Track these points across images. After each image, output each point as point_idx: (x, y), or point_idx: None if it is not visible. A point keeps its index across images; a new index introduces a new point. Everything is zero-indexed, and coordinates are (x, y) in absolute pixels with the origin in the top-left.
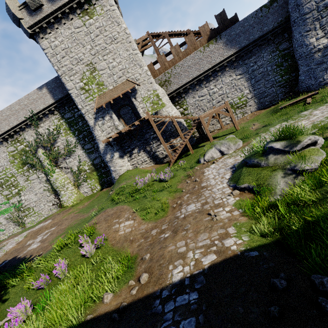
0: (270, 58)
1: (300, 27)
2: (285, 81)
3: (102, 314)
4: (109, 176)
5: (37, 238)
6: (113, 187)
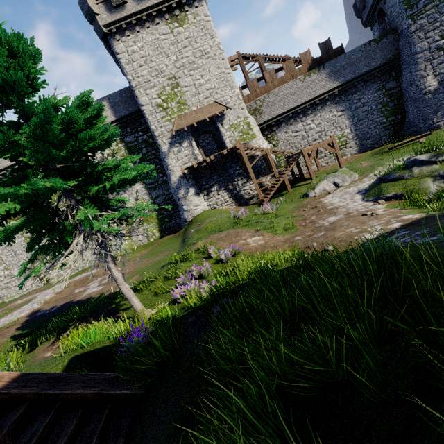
0: (375, 96)
1: (410, 66)
2: (390, 123)
3: None
4: (173, 221)
5: (89, 285)
6: (187, 229)
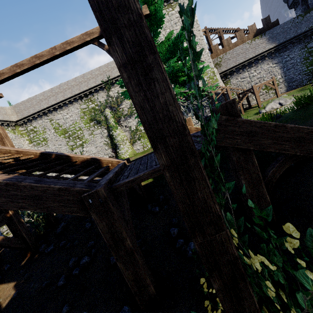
0: (300, 53)
1: None
2: (310, 71)
3: None
4: None
5: None
6: None
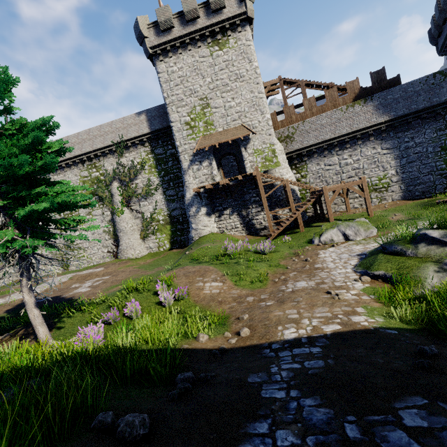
0: (434, 137)
1: None
2: None
3: (199, 348)
4: (185, 235)
5: (85, 283)
6: (189, 248)
